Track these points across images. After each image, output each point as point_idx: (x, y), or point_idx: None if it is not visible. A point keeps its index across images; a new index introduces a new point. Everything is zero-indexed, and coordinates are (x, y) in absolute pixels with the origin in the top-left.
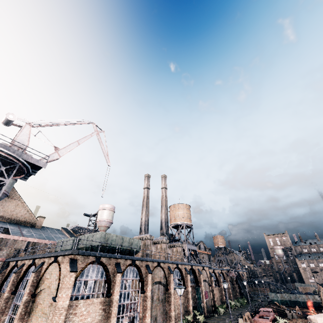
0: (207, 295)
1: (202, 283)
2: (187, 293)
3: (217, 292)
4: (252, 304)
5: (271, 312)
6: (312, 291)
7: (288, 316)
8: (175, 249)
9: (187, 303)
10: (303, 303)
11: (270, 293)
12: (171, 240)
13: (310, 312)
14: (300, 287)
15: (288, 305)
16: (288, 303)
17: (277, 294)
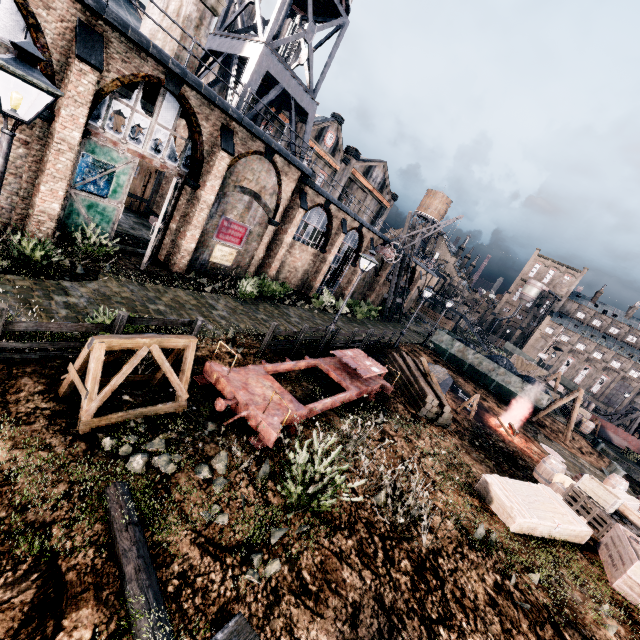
0: (238, 238)
1: (211, 181)
2: (48, 144)
3: (303, 259)
4: (384, 326)
5: (377, 377)
6: (534, 375)
7: (425, 411)
8: (175, 2)
9: (37, 180)
10: (498, 386)
11: (440, 333)
12: (244, 34)
13: (499, 423)
14: (517, 356)
15: (460, 369)
16: (464, 367)
17: (457, 343)
